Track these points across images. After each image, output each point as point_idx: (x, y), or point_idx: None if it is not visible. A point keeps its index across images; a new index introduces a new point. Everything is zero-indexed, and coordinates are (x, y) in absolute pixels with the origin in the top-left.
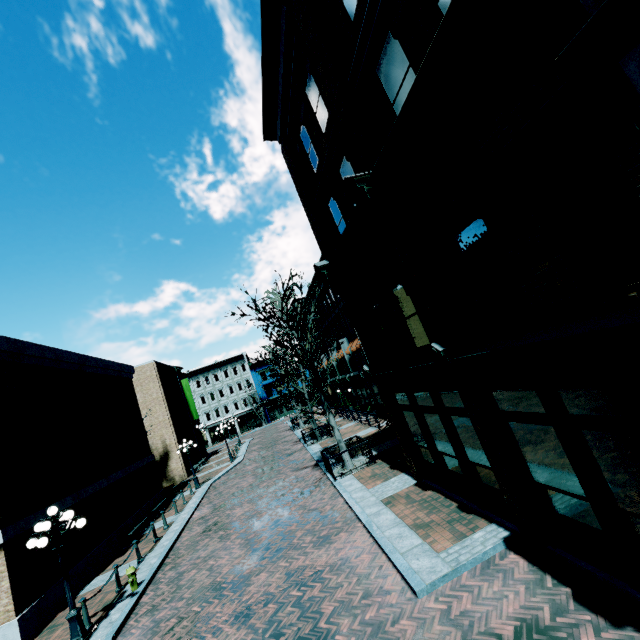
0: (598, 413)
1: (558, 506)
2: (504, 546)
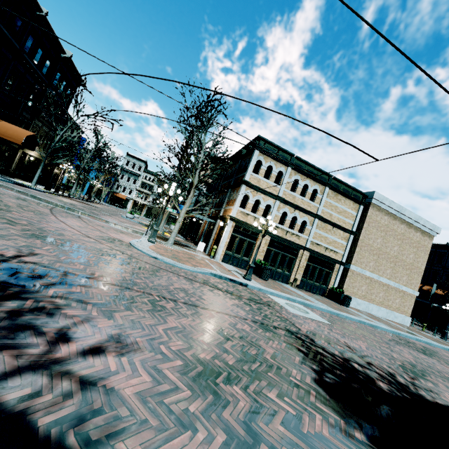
0: None
1: None
2: None
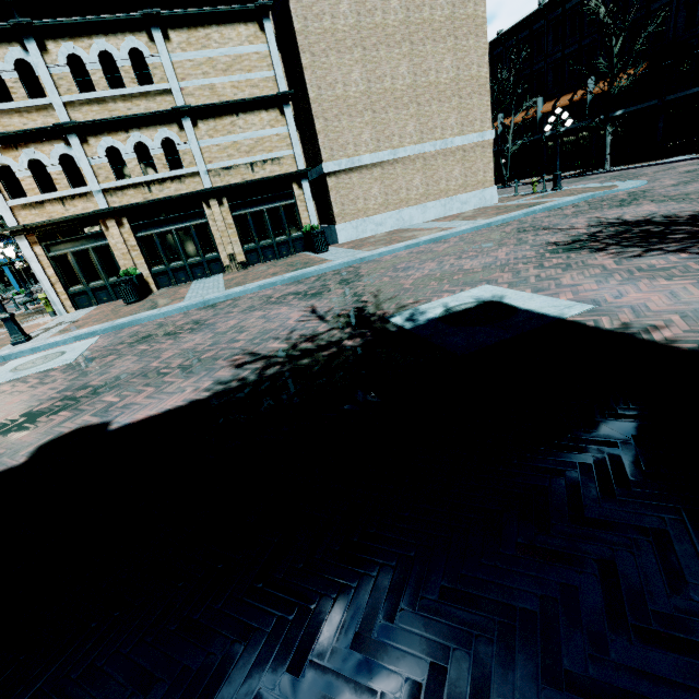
0: None
1: None
2: None
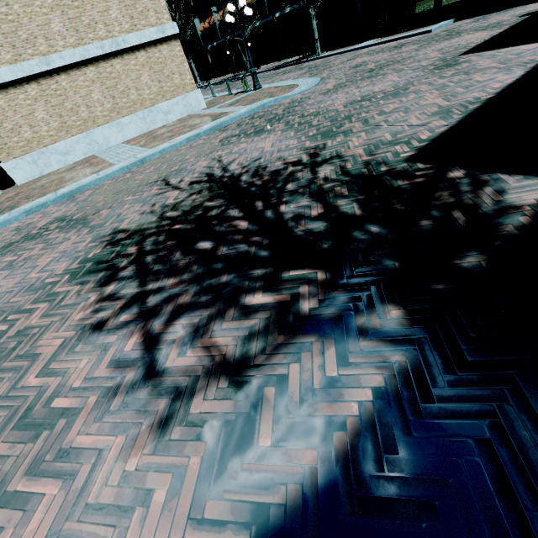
0: None
1: None
2: (452, 22)
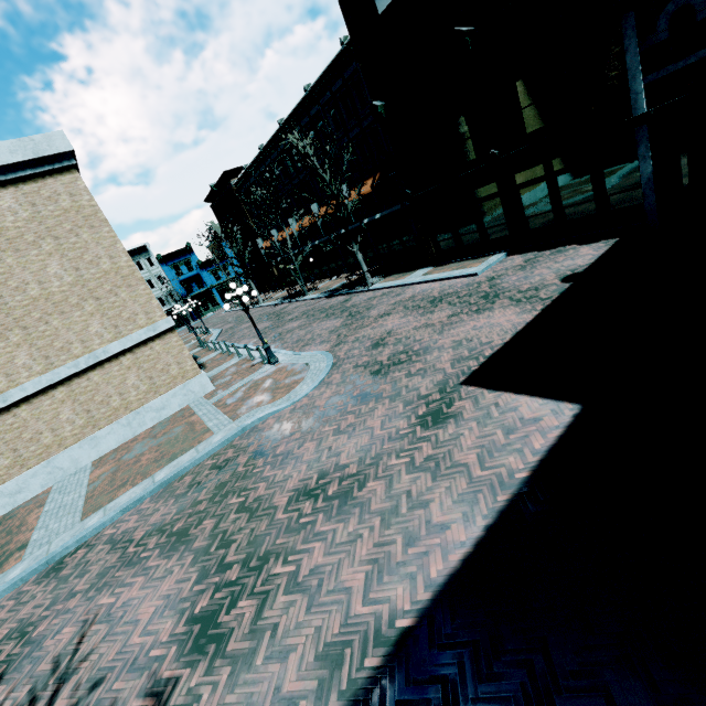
0: (566, 166)
1: (534, 225)
2: (505, 257)
